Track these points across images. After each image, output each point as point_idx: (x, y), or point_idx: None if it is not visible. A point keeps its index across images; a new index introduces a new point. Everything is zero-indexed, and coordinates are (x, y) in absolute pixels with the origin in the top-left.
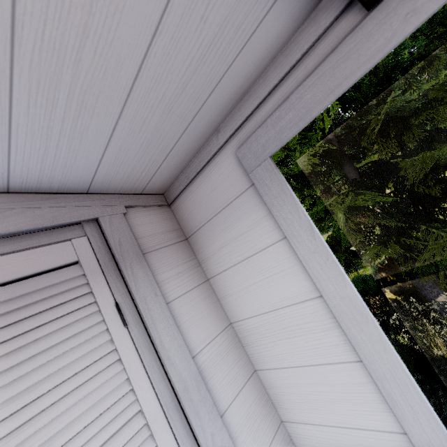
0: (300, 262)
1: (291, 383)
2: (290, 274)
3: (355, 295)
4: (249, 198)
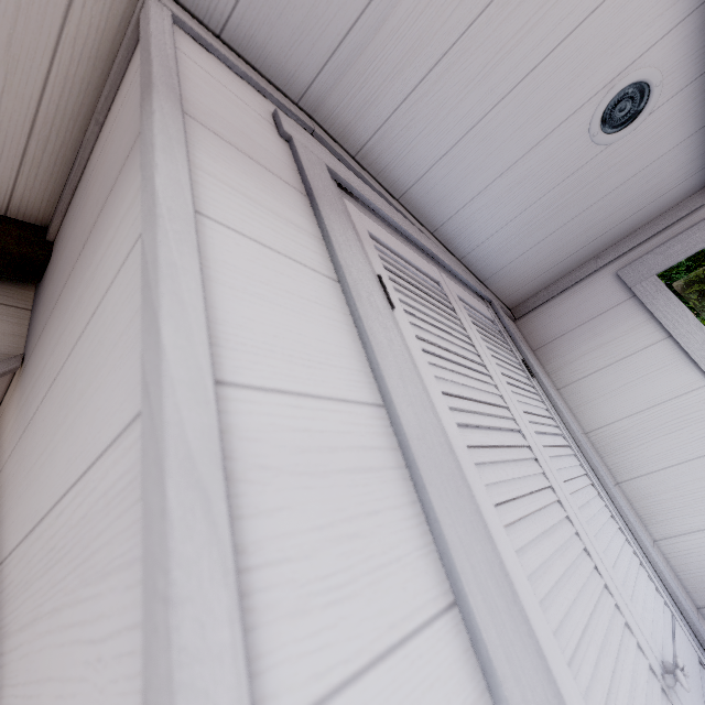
0: (684, 357)
1: (670, 486)
2: (672, 369)
3: None
4: (626, 308)
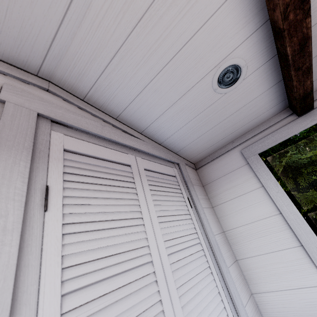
0: (269, 198)
1: (260, 265)
2: (263, 203)
3: (297, 211)
4: (244, 169)
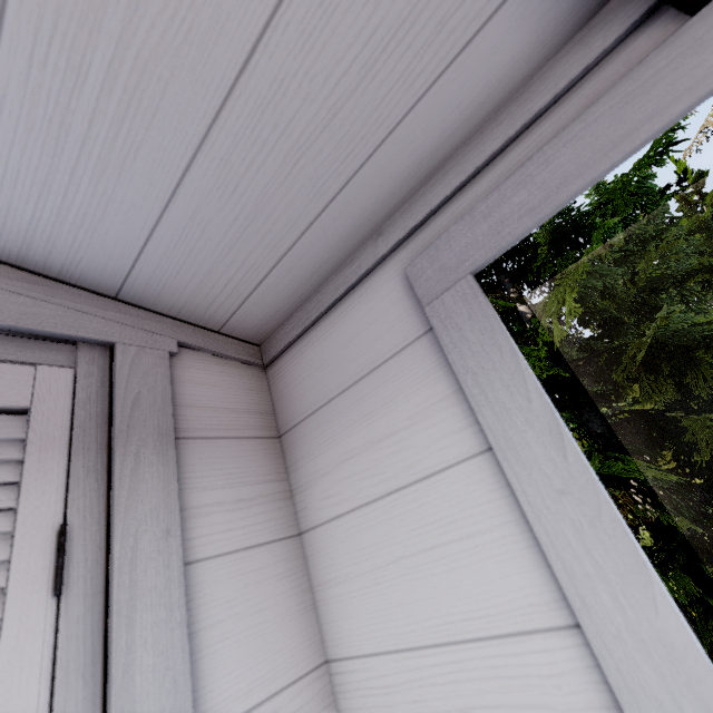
0: (521, 518)
1: None
2: (491, 547)
3: (686, 639)
4: (418, 356)
